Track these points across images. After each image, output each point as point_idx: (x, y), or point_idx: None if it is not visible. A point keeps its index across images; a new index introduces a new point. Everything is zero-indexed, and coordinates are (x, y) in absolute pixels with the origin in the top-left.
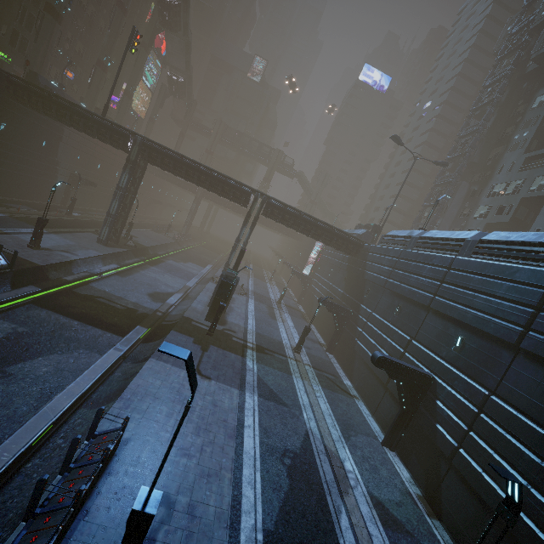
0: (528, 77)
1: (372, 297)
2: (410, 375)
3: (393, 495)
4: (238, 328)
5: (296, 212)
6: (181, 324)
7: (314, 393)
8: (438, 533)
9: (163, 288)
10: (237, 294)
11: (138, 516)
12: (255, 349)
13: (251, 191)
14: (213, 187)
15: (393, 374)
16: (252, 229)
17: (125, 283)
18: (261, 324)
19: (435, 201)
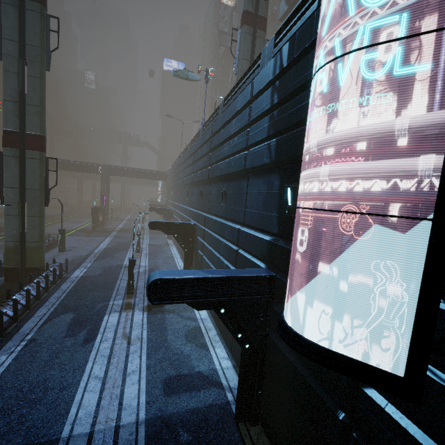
0: (225, 66)
1: (170, 195)
2: (164, 211)
3: (159, 244)
4: (111, 228)
5: (126, 169)
6: (79, 230)
7: (143, 235)
8: (171, 246)
9: (69, 228)
10: (115, 221)
11: (61, 230)
12: (118, 231)
13: (98, 165)
14: (77, 169)
15: (158, 212)
16: (107, 184)
17: (47, 229)
18: (126, 226)
19: (186, 144)
